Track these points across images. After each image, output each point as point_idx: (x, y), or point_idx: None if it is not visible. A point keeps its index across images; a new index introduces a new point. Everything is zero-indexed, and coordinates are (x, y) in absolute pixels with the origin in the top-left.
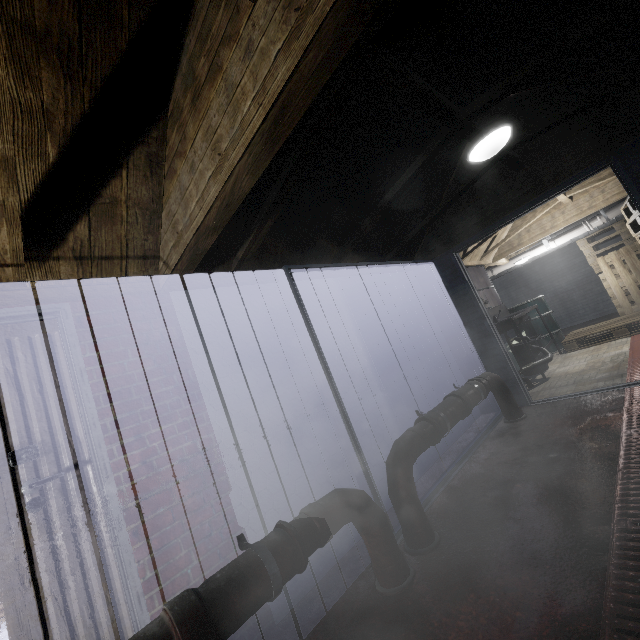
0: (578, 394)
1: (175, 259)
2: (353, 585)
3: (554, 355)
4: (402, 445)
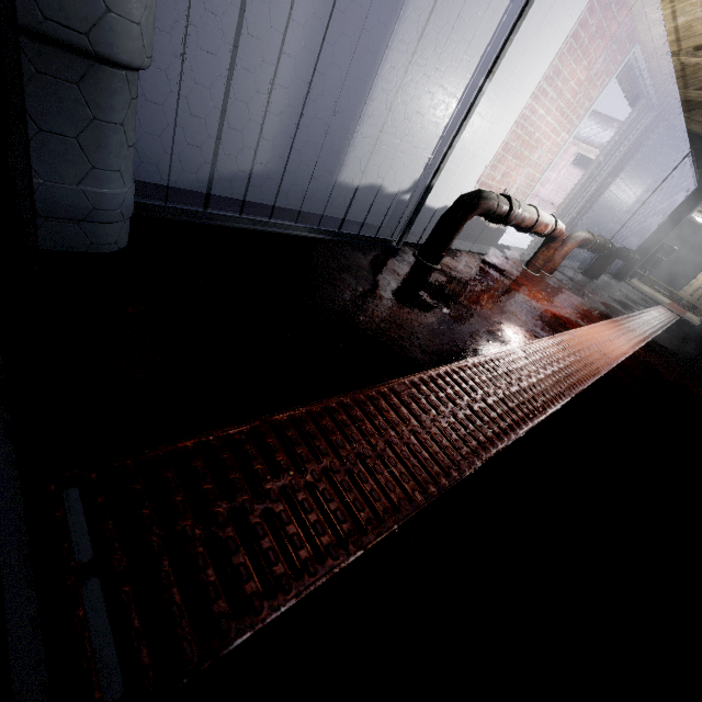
0: (644, 294)
1: (696, 129)
2: (573, 268)
3: (634, 278)
4: (622, 251)
